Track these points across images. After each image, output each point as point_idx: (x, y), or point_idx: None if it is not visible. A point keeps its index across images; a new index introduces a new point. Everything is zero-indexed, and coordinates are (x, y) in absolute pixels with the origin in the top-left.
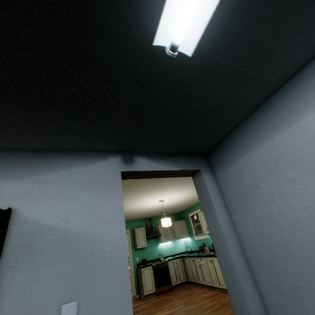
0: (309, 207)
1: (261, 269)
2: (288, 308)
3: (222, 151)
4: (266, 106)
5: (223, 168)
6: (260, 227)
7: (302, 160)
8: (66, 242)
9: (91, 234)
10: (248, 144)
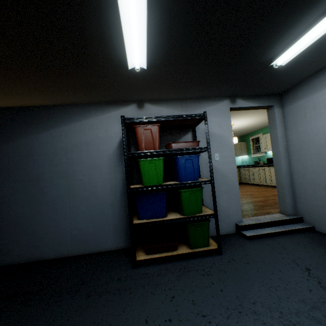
0: (324, 126)
1: (293, 154)
2: (299, 167)
3: (291, 94)
4: None
5: (289, 105)
6: (299, 136)
7: None
8: (212, 136)
9: (220, 134)
10: (309, 92)
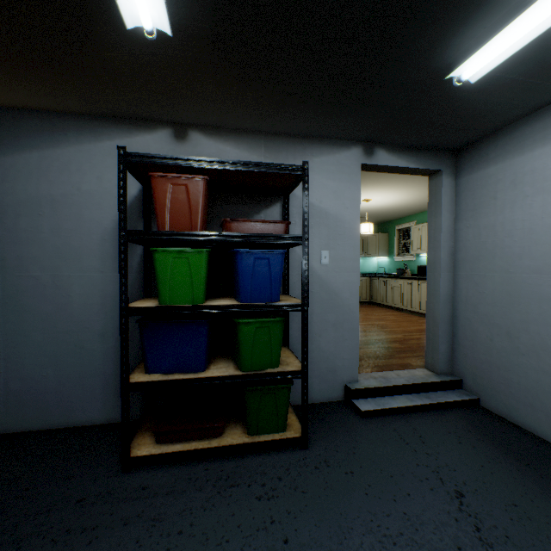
0: (526, 221)
1: (463, 266)
2: (470, 290)
3: (477, 152)
4: (549, 110)
5: (470, 172)
6: (478, 234)
7: (545, 180)
8: (321, 216)
9: (336, 214)
10: (509, 151)
